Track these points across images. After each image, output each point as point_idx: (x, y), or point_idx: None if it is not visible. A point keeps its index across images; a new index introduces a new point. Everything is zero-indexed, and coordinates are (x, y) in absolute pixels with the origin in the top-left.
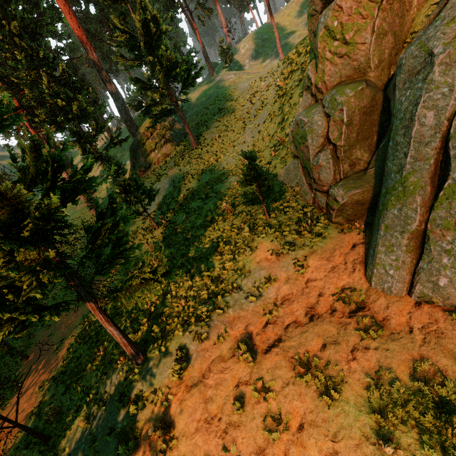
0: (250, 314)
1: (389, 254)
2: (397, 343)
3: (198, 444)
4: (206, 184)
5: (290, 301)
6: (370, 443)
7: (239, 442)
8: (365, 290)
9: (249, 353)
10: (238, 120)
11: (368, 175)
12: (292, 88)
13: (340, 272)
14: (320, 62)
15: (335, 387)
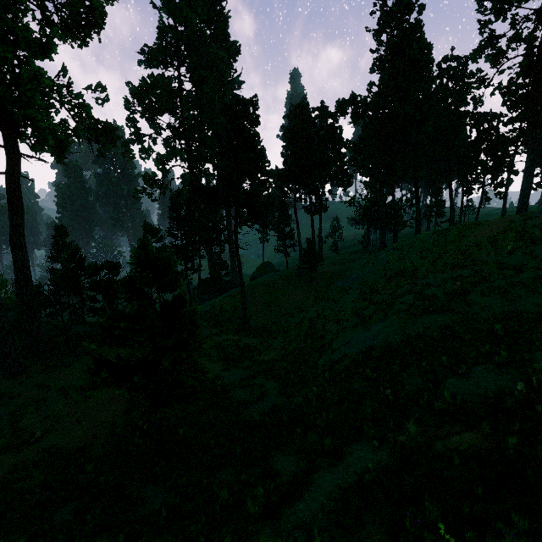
0: None
1: None
2: None
3: None
4: None
5: None
6: None
7: None
8: None
9: None
10: None
11: None
12: None
13: None
14: None
15: None
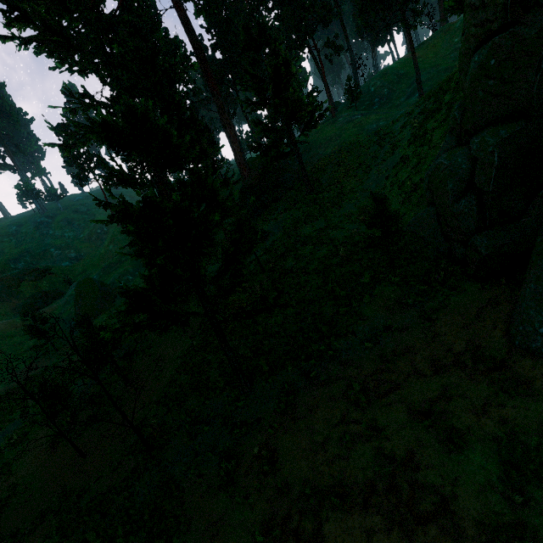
0: (364, 361)
1: (540, 309)
2: (541, 404)
3: (303, 469)
4: (320, 230)
5: (412, 353)
6: (496, 491)
7: (346, 472)
8: (507, 349)
9: (362, 395)
10: (361, 165)
11: (522, 225)
12: (433, 130)
13: (477, 329)
14: (470, 102)
15: (460, 436)
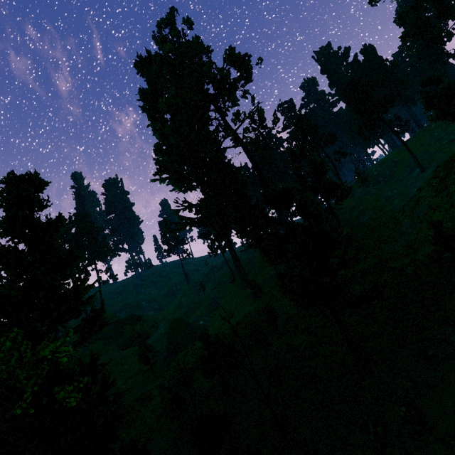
0: None
1: None
2: None
3: None
4: (374, 264)
5: None
6: None
7: None
8: None
9: None
10: (389, 219)
11: None
12: (454, 184)
13: None
14: None
15: None
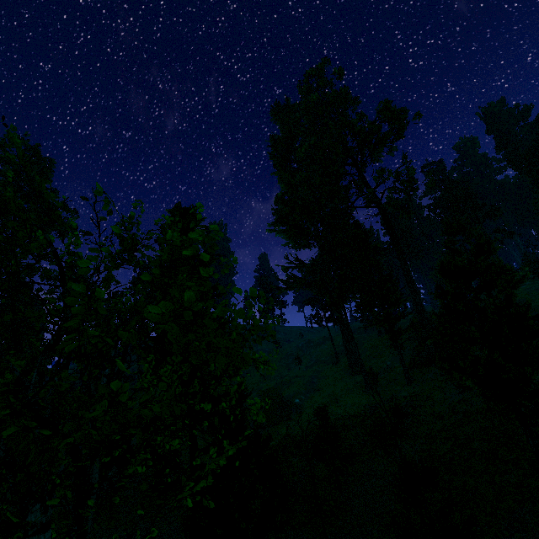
0: None
1: None
2: None
3: None
4: None
5: None
6: None
7: None
8: None
9: None
10: None
11: None
12: None
13: None
14: None
15: None
